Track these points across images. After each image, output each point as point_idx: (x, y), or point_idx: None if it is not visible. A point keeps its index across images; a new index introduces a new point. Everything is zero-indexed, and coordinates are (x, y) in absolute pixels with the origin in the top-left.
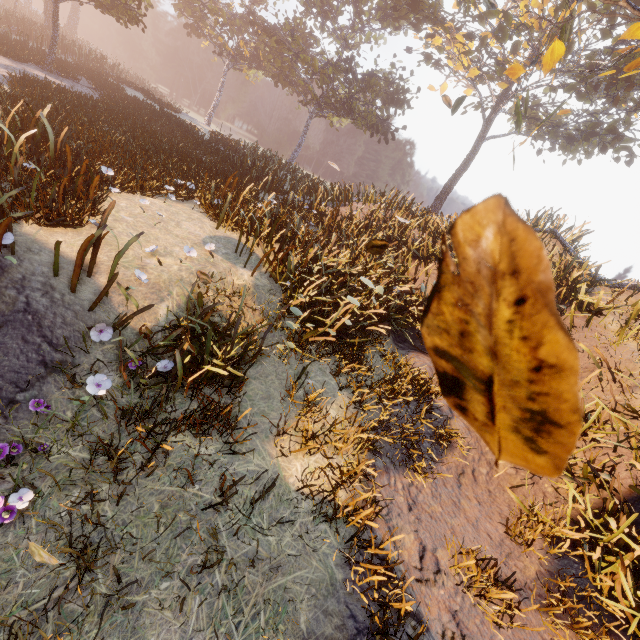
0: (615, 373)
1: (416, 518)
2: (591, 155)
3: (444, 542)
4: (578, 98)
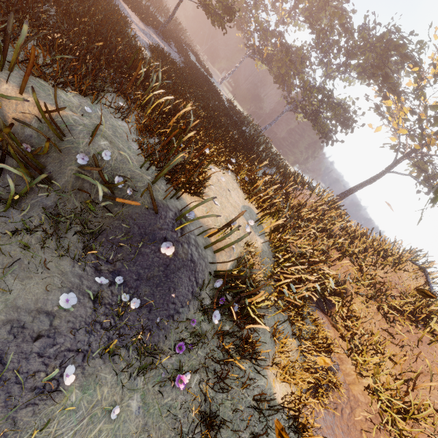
0: None
1: (316, 433)
2: None
3: None
4: None
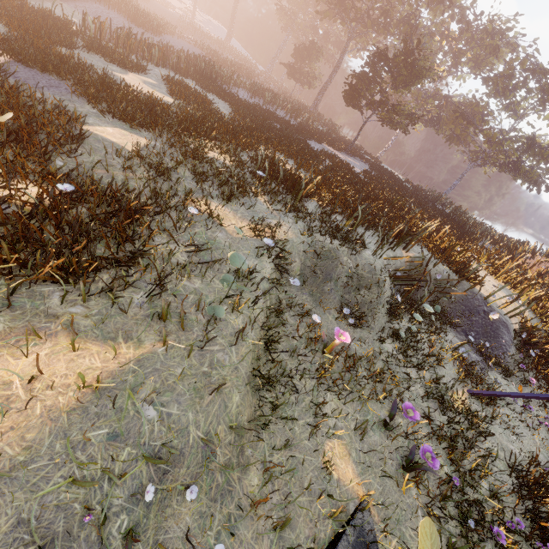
0: None
1: None
2: None
3: None
4: None
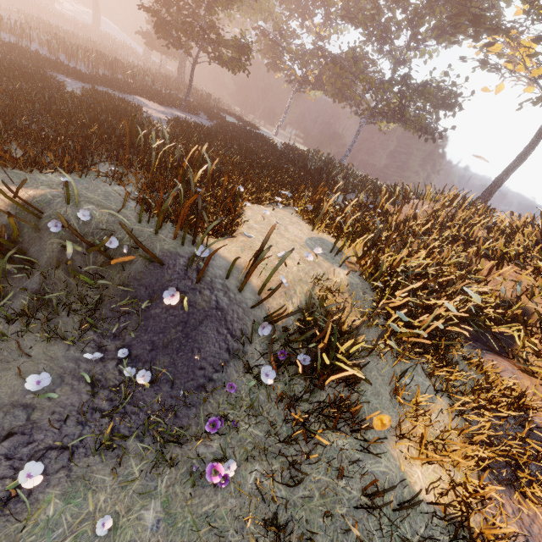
0: None
1: None
2: None
3: None
4: None
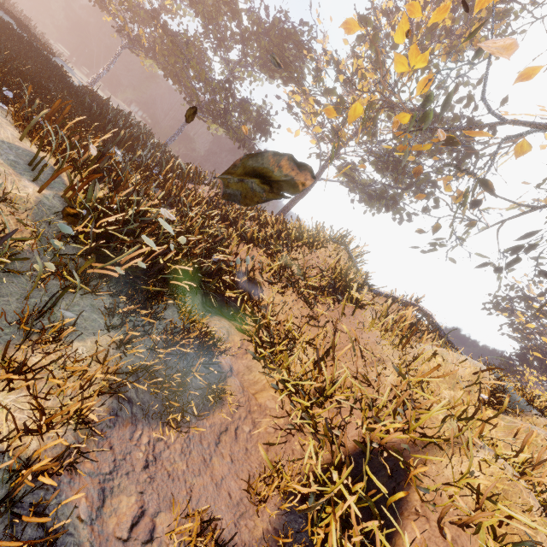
0: (363, 351)
1: (149, 477)
2: (380, 211)
3: (173, 504)
4: (377, 171)
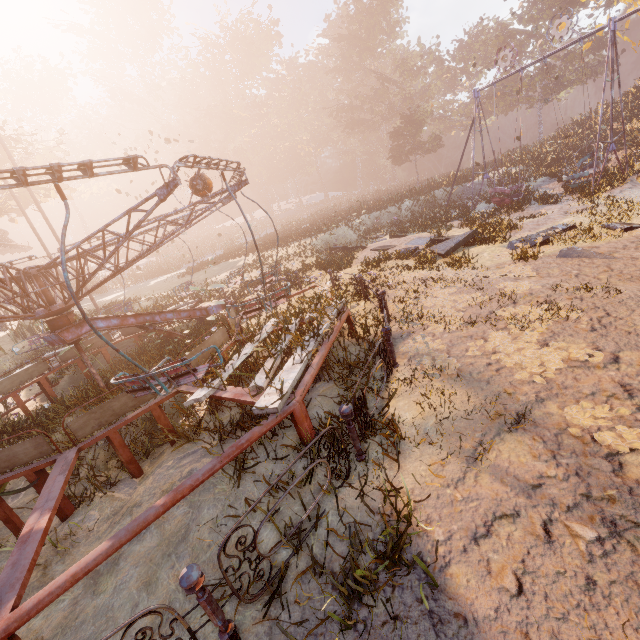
0: None
1: None
2: None
3: None
4: None
